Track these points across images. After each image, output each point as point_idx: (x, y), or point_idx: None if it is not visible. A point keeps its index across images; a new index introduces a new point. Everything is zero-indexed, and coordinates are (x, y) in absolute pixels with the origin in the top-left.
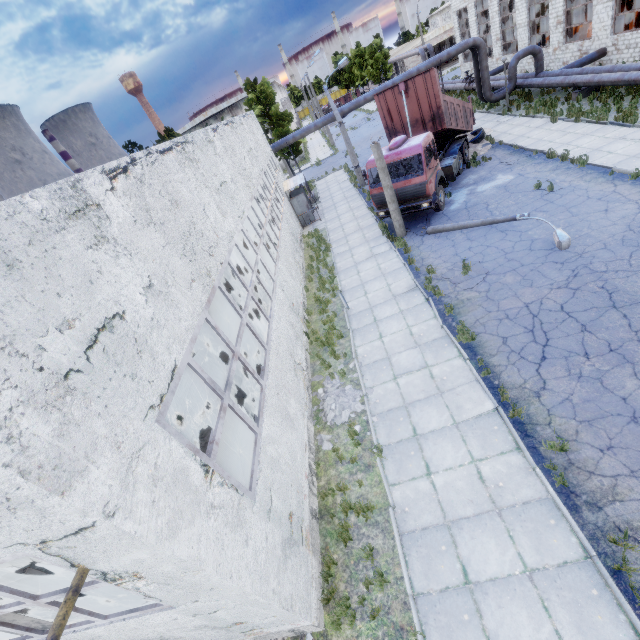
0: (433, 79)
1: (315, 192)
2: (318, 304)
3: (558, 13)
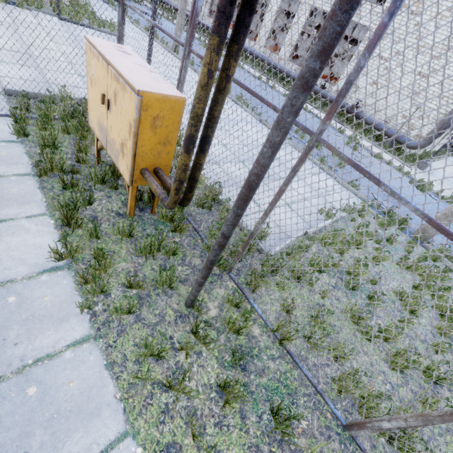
0: None
1: None
2: None
3: None
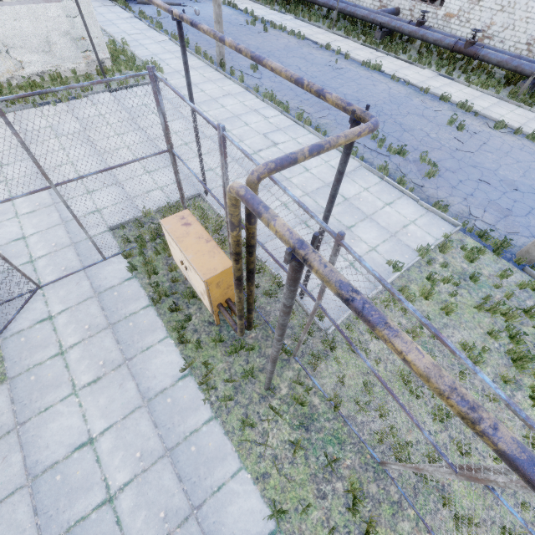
0: None
1: None
2: None
3: None
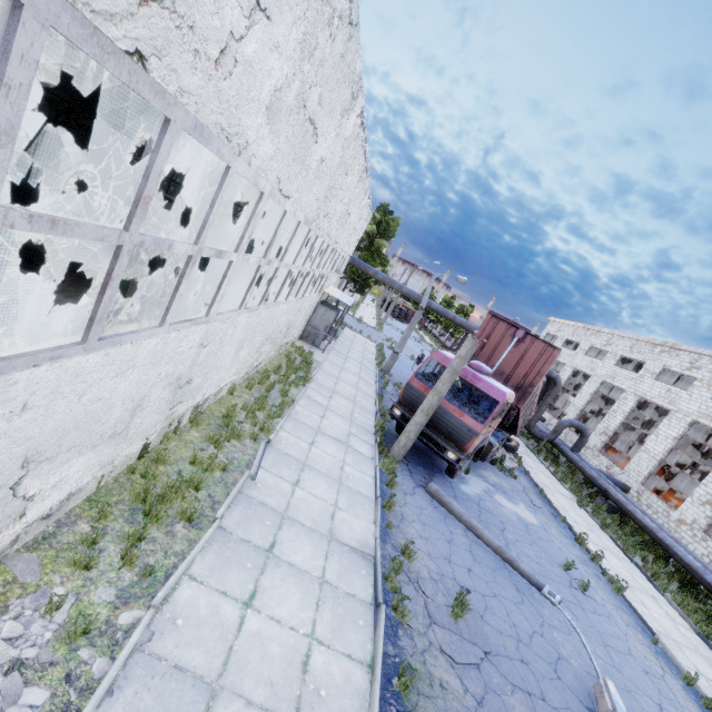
0: (552, 358)
1: (339, 331)
2: (222, 423)
3: (609, 426)
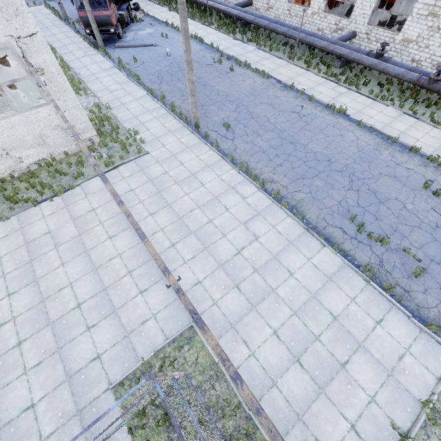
0: None
1: None
2: None
3: None
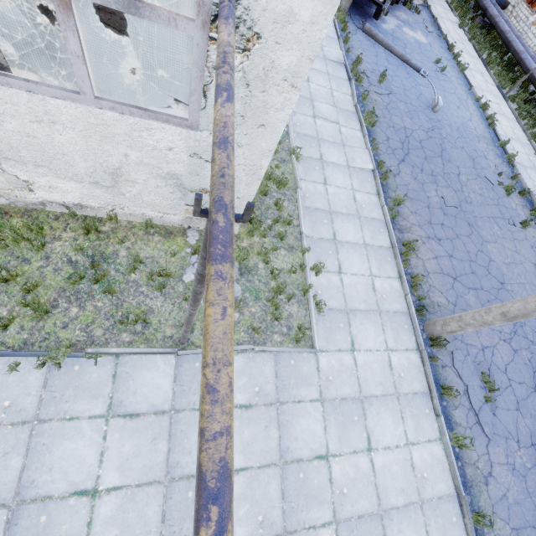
0: None
1: None
2: None
3: None
